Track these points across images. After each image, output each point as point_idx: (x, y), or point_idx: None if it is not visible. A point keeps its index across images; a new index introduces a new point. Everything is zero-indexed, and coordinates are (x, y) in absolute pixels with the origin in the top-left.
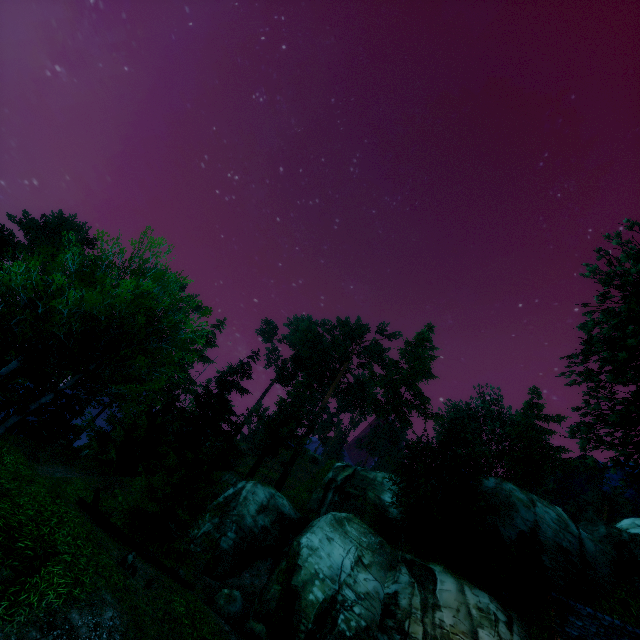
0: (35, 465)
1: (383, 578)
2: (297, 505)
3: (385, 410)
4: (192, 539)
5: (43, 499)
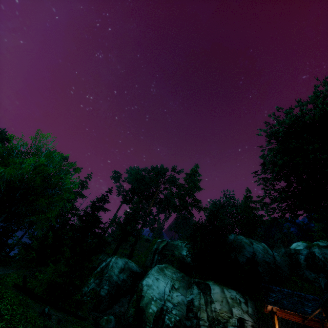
0: None
1: (185, 293)
2: (140, 265)
3: (179, 209)
4: (84, 294)
5: None
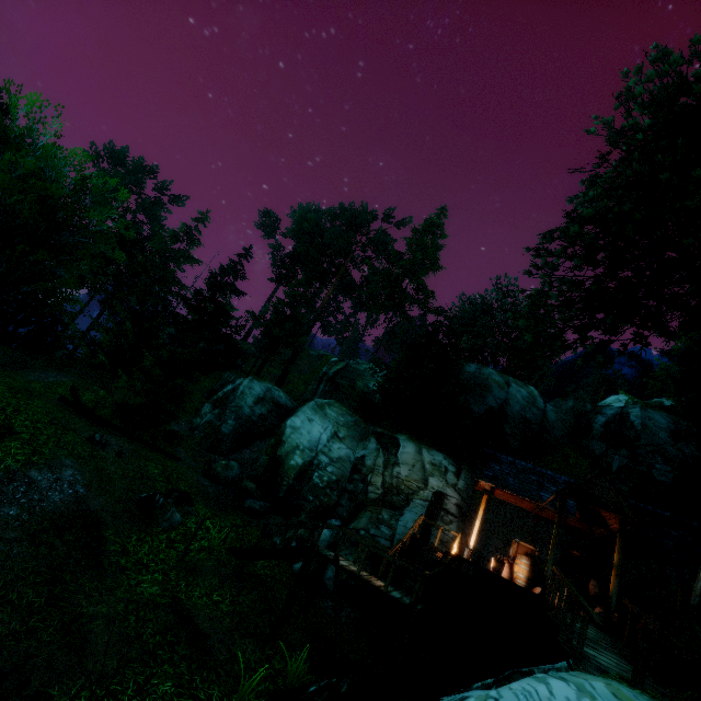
0: (27, 372)
1: (355, 447)
2: (295, 397)
3: (383, 306)
4: (196, 427)
5: (2, 394)
